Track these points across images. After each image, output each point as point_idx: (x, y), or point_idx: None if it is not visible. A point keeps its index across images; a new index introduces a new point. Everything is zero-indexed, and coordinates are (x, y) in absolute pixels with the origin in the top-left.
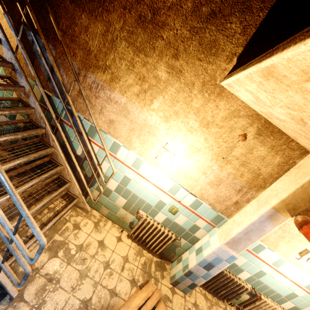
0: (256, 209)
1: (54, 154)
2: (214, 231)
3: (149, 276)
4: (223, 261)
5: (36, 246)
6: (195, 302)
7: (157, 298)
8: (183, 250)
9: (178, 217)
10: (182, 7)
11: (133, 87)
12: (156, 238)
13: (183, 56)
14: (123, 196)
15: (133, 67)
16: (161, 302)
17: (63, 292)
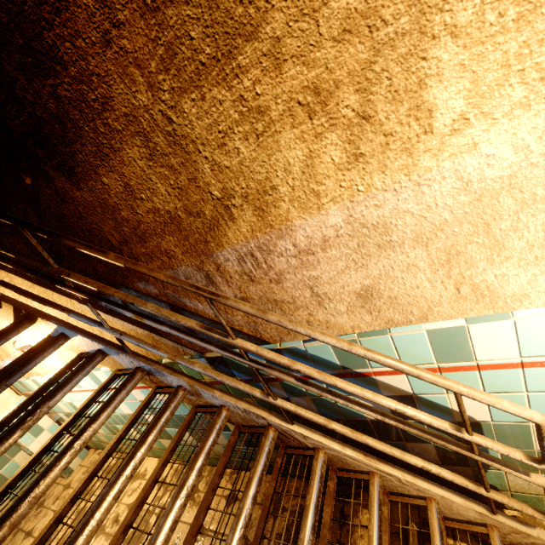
0: None
1: (333, 460)
2: None
3: None
4: None
5: None
6: None
7: None
8: None
9: None
10: None
11: (322, 156)
12: None
13: None
14: None
15: (263, 115)
16: None
17: None
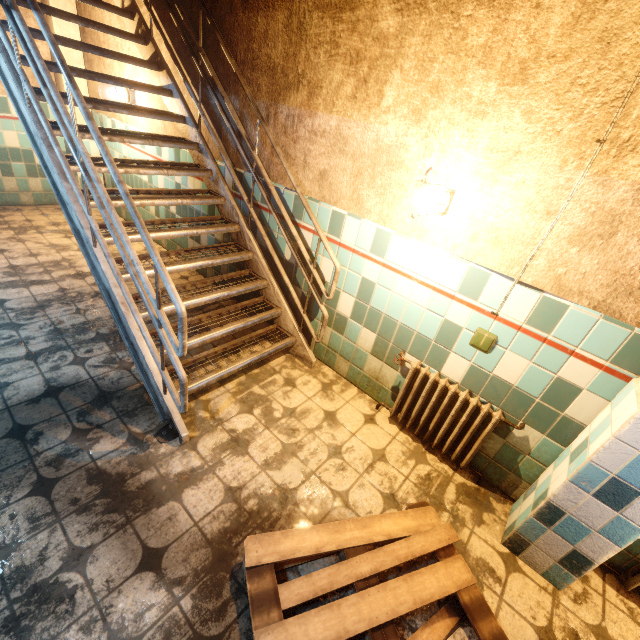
0: None
1: (253, 264)
2: (626, 389)
3: (436, 505)
4: None
5: (225, 393)
6: (599, 627)
7: (443, 540)
8: (540, 466)
9: (501, 360)
10: None
11: (345, 87)
12: (450, 418)
13: None
14: (368, 327)
15: (337, 48)
16: (458, 557)
17: (251, 463)
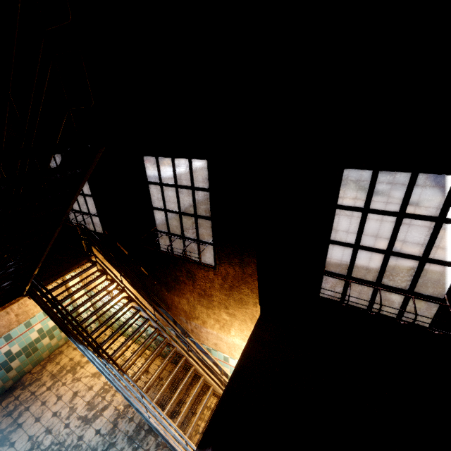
0: None
1: (196, 369)
2: None
3: None
4: None
5: None
6: None
7: None
8: None
9: None
10: (215, 286)
11: (216, 325)
12: None
13: (230, 307)
14: None
15: (210, 316)
16: None
17: None
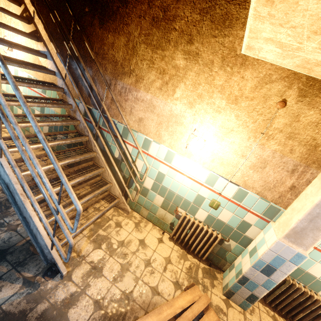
0: (320, 187)
1: (96, 158)
2: (269, 226)
3: (196, 282)
4: (286, 261)
5: (83, 237)
6: None
7: (205, 303)
8: (235, 256)
9: (221, 212)
10: None
11: (156, 82)
12: (200, 238)
13: (198, 39)
14: (160, 194)
15: (153, 64)
16: (211, 309)
17: (106, 281)
